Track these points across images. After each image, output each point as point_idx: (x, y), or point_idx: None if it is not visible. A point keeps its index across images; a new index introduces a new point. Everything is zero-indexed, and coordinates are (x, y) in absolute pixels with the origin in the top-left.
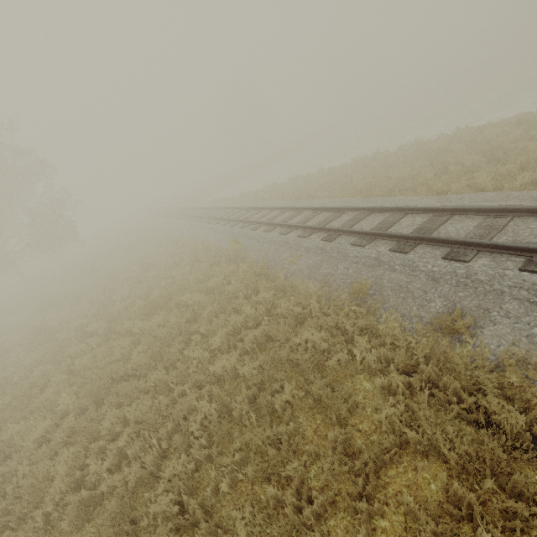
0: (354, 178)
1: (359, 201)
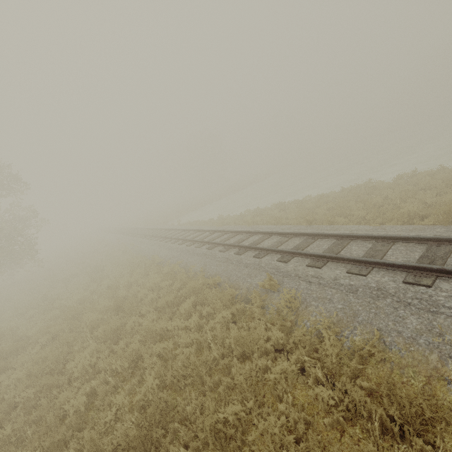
0: (372, 204)
1: (441, 230)
